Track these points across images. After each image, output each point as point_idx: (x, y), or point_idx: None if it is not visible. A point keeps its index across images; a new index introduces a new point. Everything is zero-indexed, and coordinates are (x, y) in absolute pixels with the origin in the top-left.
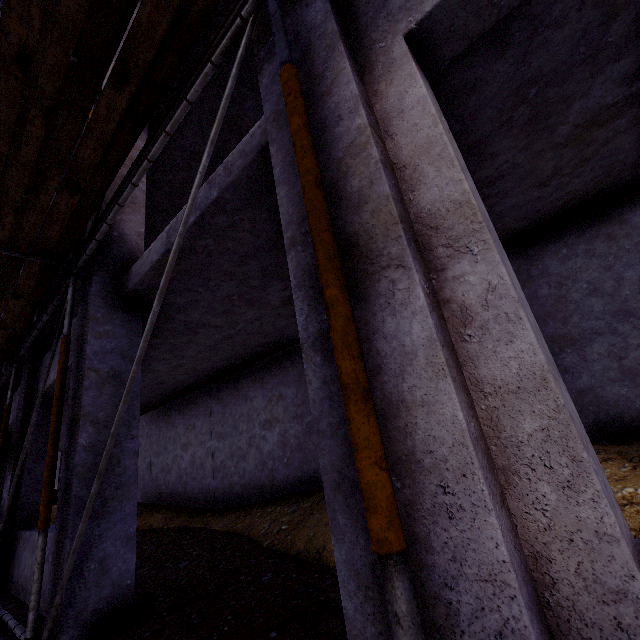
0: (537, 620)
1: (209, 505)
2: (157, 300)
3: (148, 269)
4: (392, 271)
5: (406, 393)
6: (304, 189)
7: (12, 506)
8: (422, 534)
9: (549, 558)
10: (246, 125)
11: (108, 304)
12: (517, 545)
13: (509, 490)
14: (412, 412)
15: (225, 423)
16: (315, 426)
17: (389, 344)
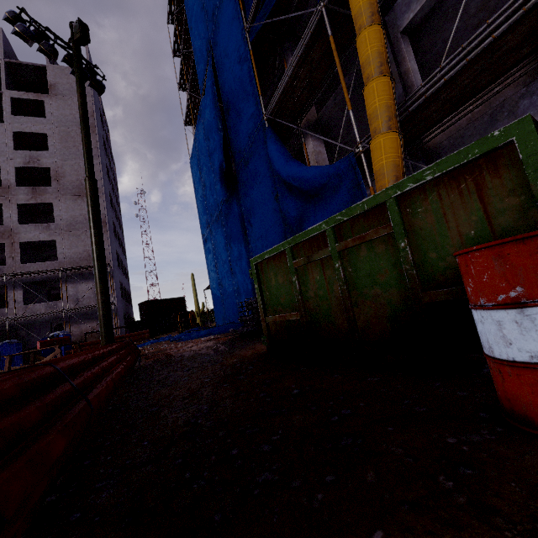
0: None
1: None
2: None
3: None
4: None
5: None
6: None
7: None
8: None
9: None
10: (364, 117)
11: None
12: None
13: None
14: None
15: None
16: None
17: None
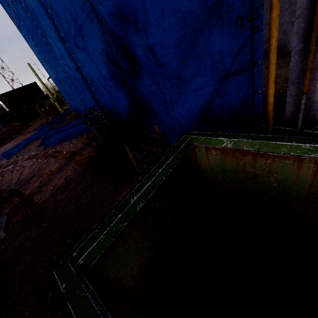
0: None
1: None
2: None
3: None
4: None
5: None
6: (316, 12)
7: None
8: (309, 89)
9: None
10: None
11: None
12: None
13: None
14: (317, 70)
15: None
16: (289, 71)
17: None
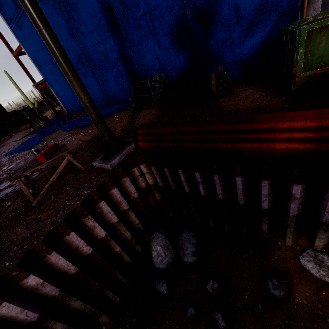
0: None
1: None
2: None
3: None
4: (310, 5)
5: None
6: None
7: None
8: None
9: None
10: None
11: None
12: None
13: None
14: None
15: None
16: None
17: (306, 14)
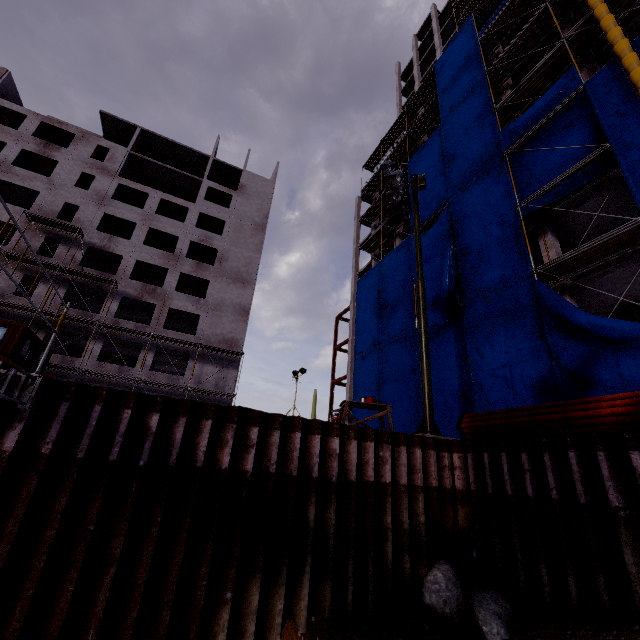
0: None
1: None
2: None
3: None
4: None
5: None
6: None
7: None
8: None
9: None
10: (615, 293)
11: None
12: None
13: None
14: None
15: None
16: None
17: None
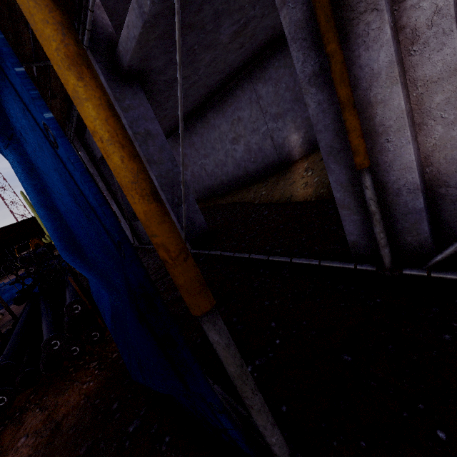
0: (421, 177)
1: (212, 194)
2: (179, 75)
3: (134, 45)
4: (368, 15)
5: (372, 98)
6: None
7: (124, 214)
8: (374, 161)
9: (432, 156)
10: None
11: (117, 84)
12: (418, 154)
13: (420, 133)
14: (374, 108)
15: (205, 147)
16: (314, 129)
17: (363, 71)
